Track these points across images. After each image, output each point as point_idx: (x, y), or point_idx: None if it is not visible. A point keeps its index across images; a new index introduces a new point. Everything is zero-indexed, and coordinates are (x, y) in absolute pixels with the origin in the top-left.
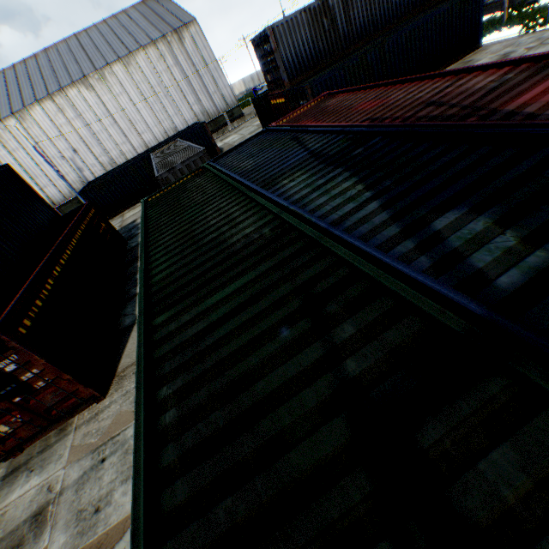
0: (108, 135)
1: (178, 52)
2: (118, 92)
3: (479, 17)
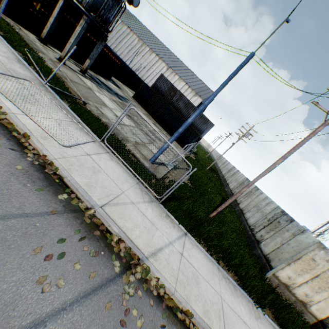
0: (153, 77)
1: (190, 95)
2: (169, 78)
3: (191, 142)
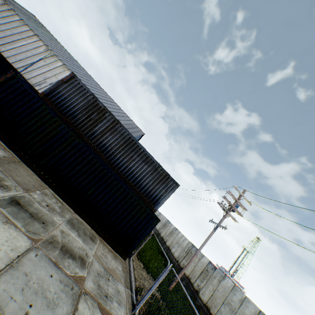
0: None
1: None
2: None
3: (142, 236)
